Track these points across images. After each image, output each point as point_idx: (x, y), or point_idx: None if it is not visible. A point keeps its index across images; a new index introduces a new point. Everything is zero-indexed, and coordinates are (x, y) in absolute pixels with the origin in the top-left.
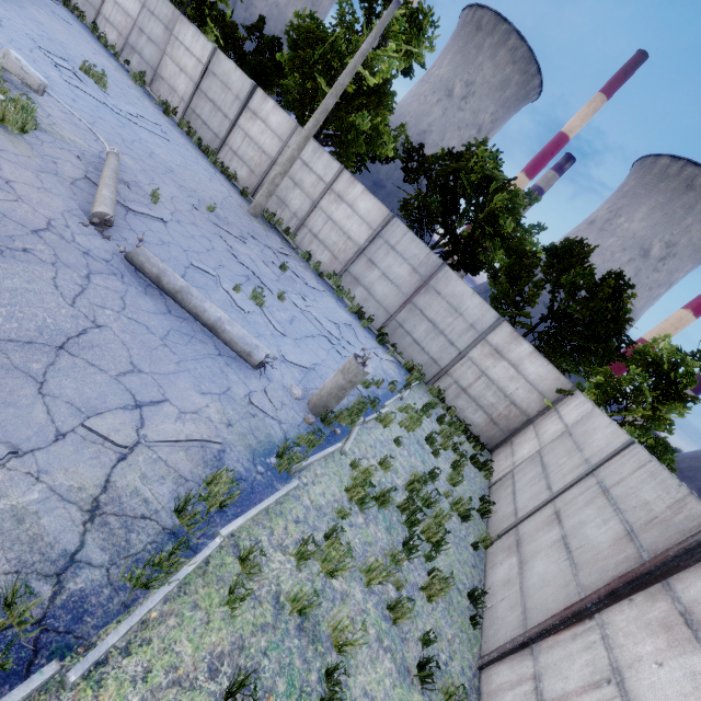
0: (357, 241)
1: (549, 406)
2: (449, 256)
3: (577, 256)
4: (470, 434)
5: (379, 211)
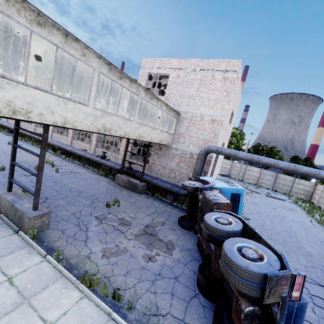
0: (257, 176)
1: (314, 188)
2: (264, 166)
3: (298, 160)
4: (304, 200)
5: (259, 169)
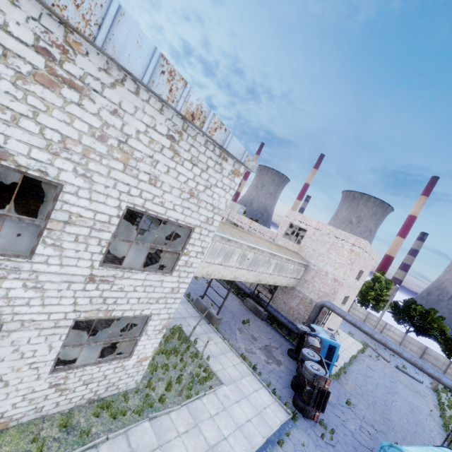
0: (398, 341)
1: None
2: (416, 331)
3: None
4: None
5: (402, 333)
